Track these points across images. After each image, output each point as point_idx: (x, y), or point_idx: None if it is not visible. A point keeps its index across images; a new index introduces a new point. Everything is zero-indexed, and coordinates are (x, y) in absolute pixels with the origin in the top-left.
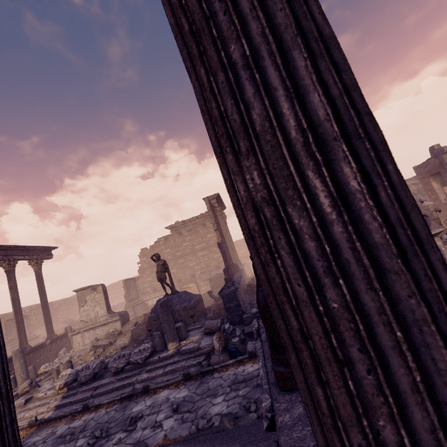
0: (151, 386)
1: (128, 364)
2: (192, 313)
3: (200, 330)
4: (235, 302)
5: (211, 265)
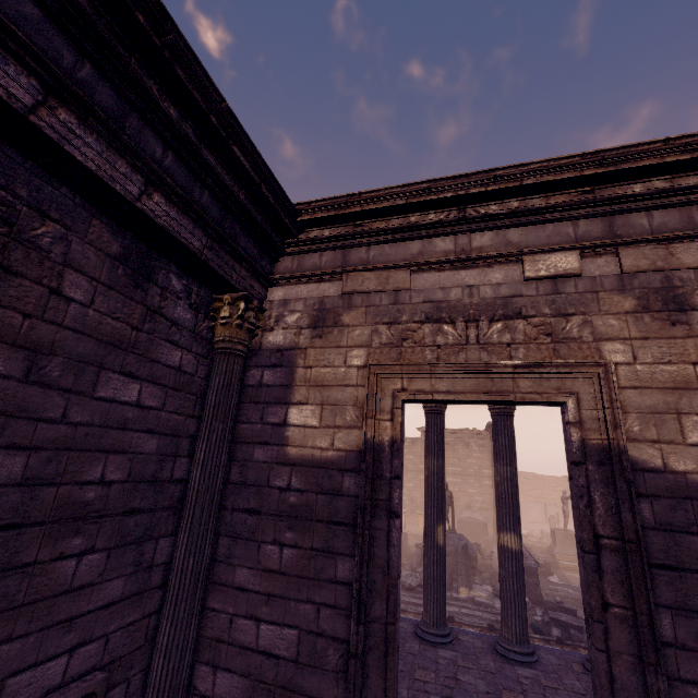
0: (455, 618)
1: (418, 586)
2: (474, 564)
3: (484, 588)
4: (535, 578)
5: (460, 500)
